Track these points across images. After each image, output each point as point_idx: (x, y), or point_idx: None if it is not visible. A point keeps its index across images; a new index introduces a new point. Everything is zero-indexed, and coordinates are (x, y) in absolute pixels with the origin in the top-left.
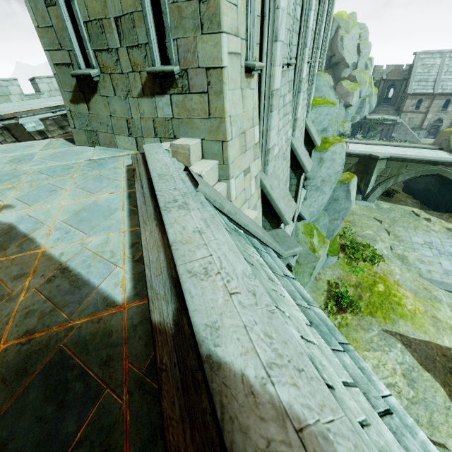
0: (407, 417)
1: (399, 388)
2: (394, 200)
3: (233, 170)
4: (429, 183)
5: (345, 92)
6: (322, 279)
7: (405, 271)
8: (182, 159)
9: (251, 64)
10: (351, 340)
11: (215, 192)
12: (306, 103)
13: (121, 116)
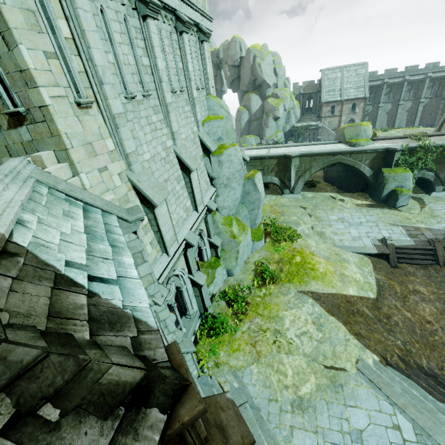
0: (130, 266)
1: (310, 333)
2: (316, 190)
3: (81, 168)
4: (339, 171)
5: (272, 108)
6: (251, 262)
7: (321, 243)
8: (40, 165)
9: (78, 101)
10: (273, 305)
11: (56, 180)
12: (193, 120)
13: (1, 144)
